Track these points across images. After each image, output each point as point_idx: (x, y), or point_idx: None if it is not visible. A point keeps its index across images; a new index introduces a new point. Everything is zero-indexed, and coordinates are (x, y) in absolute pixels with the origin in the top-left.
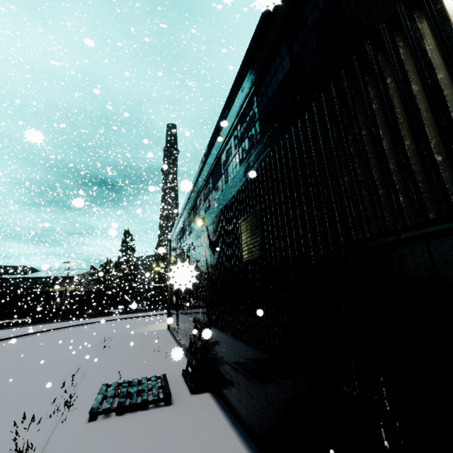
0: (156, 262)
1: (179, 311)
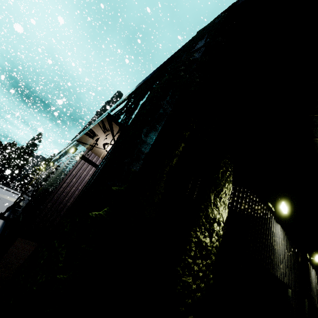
0: (45, 163)
1: (24, 194)
